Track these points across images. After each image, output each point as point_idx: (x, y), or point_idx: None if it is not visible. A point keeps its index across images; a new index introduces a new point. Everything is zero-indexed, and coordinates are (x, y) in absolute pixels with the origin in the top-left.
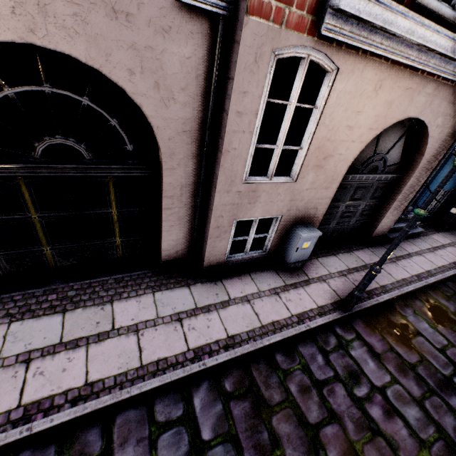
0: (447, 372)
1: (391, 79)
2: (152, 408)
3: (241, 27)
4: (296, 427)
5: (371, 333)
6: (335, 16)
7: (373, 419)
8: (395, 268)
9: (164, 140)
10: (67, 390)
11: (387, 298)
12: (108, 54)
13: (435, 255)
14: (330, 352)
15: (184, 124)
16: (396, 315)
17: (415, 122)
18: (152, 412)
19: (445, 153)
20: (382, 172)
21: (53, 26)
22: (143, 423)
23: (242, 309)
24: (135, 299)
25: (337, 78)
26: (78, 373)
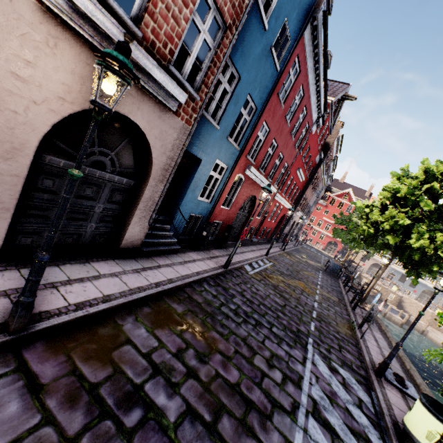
0: (141, 379)
1: (72, 46)
2: None
3: None
4: None
5: (51, 357)
6: None
7: None
8: (136, 277)
9: None
10: None
11: (104, 307)
12: None
13: (184, 267)
14: None
15: None
16: (109, 326)
17: (137, 129)
18: None
19: (172, 169)
20: (114, 172)
21: None
22: None
23: None
24: None
25: None
26: None
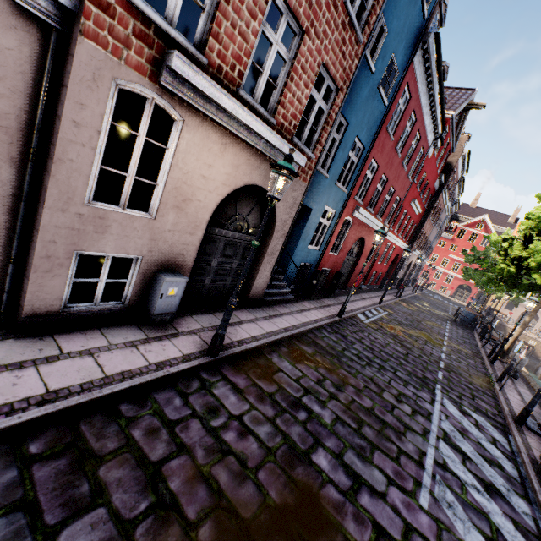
0: (299, 395)
1: (233, 146)
2: None
3: (75, 43)
4: (132, 469)
5: (237, 374)
6: (172, 75)
7: (227, 442)
8: (268, 323)
9: None
10: None
11: (256, 344)
12: None
13: (302, 315)
14: (191, 394)
15: None
16: (263, 359)
17: (264, 193)
18: None
19: (291, 224)
20: (247, 232)
21: None
22: None
23: (79, 362)
24: None
25: (184, 127)
26: None
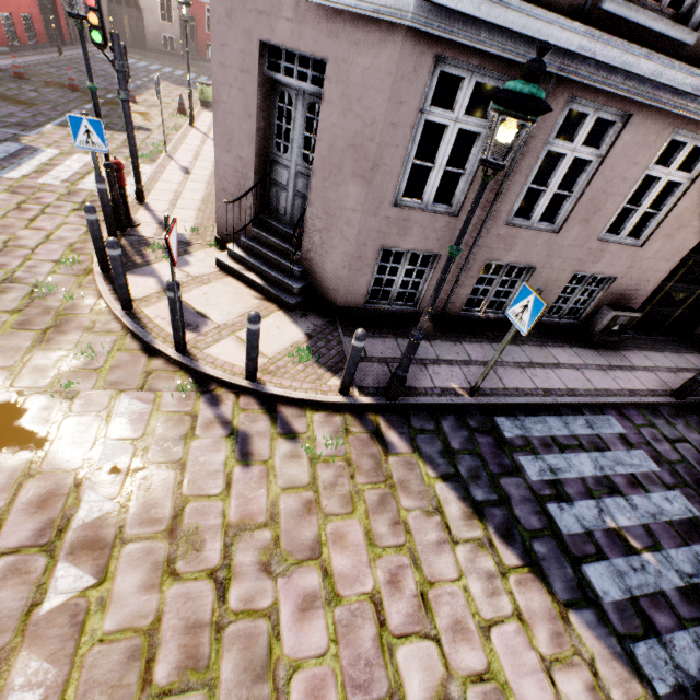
0: None
1: None
2: None
3: None
4: None
5: None
6: None
7: None
8: None
9: None
10: None
11: None
12: None
13: None
14: None
15: None
16: None
17: None
18: None
19: None
20: None
21: None
22: None
23: None
24: (691, 355)
25: None
26: None
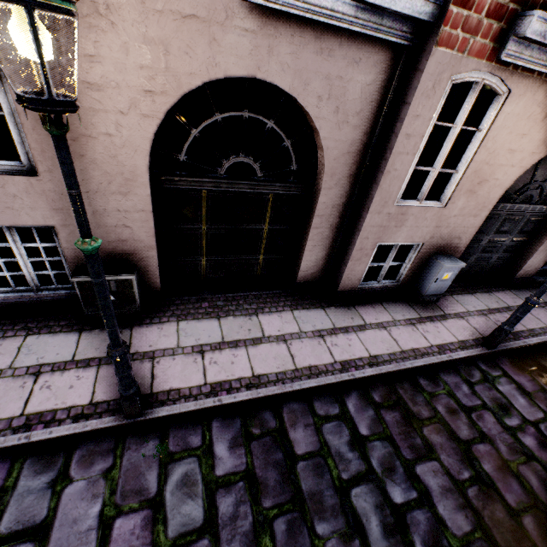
0: None
1: None
2: (311, 404)
3: (427, 57)
4: (447, 439)
5: (519, 373)
6: (517, 43)
7: (527, 446)
8: (545, 313)
9: (330, 161)
10: (239, 378)
11: (536, 341)
12: (306, 84)
13: None
14: (475, 383)
15: (350, 145)
16: None
17: None
18: (312, 407)
19: None
20: (536, 202)
21: (274, 63)
22: (306, 413)
23: (380, 334)
24: (276, 314)
25: (507, 100)
26: (244, 367)
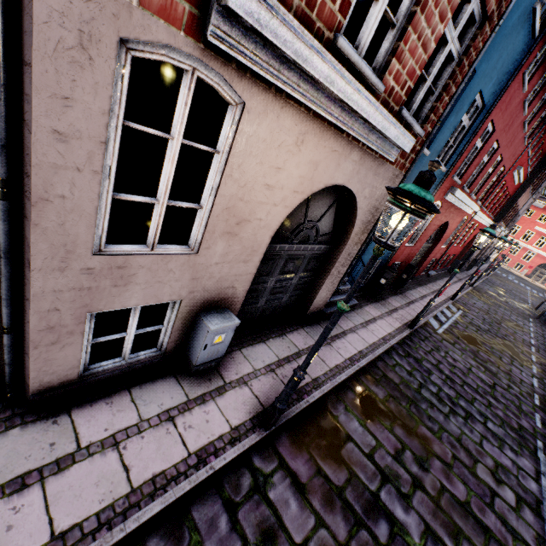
0: (375, 486)
1: (315, 135)
2: None
3: None
4: None
5: (297, 453)
6: (229, 20)
7: None
8: (330, 351)
9: None
10: None
11: (318, 395)
12: None
13: (367, 330)
14: (240, 504)
15: None
16: (327, 418)
17: (345, 190)
18: None
19: (373, 226)
20: (315, 241)
21: None
22: None
23: (100, 465)
24: None
25: (244, 115)
26: None
